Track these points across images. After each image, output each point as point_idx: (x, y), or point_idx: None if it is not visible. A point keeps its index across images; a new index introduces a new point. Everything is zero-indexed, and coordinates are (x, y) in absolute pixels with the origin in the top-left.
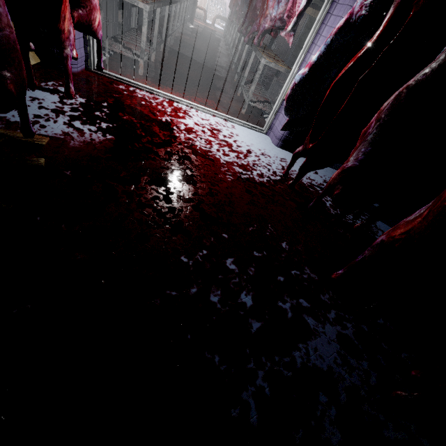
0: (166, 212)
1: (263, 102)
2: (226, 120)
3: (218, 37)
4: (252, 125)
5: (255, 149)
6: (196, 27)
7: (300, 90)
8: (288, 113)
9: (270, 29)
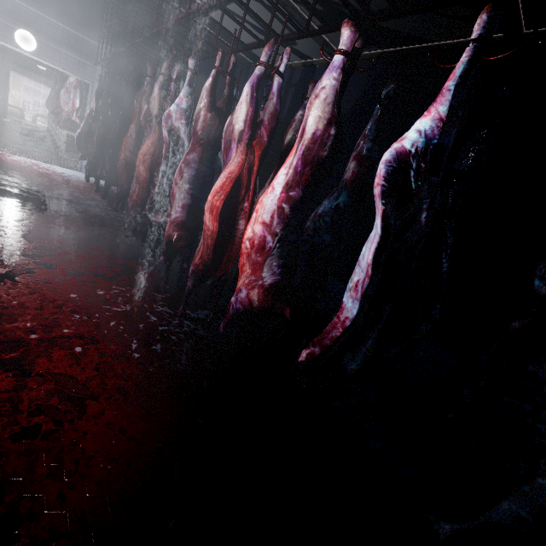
0: (5, 174)
1: (78, 158)
2: (46, 163)
3: (41, 130)
4: (68, 166)
5: (69, 174)
6: (11, 121)
7: (80, 139)
8: (80, 151)
9: (70, 118)
